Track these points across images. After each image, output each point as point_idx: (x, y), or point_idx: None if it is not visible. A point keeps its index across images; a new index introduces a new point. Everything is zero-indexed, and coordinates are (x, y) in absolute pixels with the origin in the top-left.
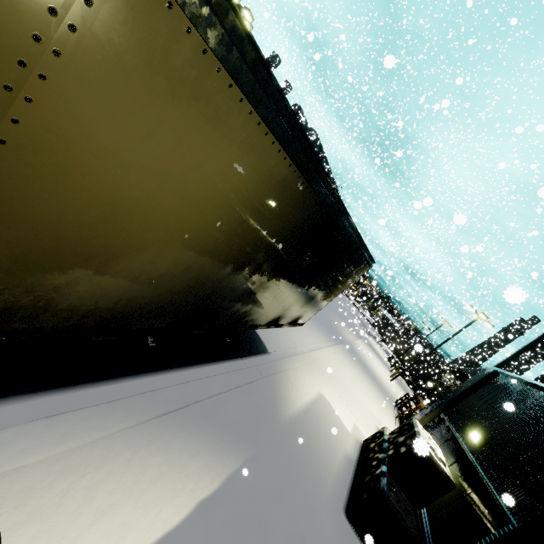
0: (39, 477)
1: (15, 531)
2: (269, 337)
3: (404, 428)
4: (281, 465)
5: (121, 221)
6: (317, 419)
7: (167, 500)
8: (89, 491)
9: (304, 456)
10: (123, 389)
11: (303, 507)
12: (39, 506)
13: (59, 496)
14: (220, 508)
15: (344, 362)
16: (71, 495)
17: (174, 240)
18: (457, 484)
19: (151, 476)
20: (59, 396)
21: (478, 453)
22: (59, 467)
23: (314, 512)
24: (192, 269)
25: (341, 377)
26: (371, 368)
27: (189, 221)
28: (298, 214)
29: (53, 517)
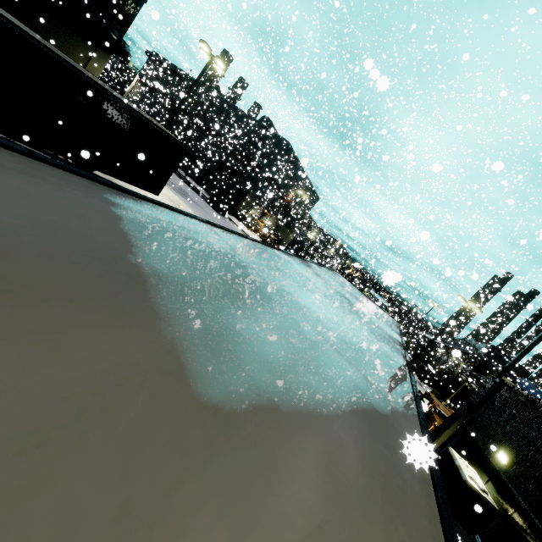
0: None
1: None
2: None
3: (444, 459)
4: None
5: None
6: None
7: None
8: None
9: None
10: None
11: None
12: None
13: None
14: None
15: None
16: None
17: None
18: (497, 504)
19: None
20: None
21: (509, 474)
22: None
23: None
24: None
25: None
26: None
27: None
28: None
29: None
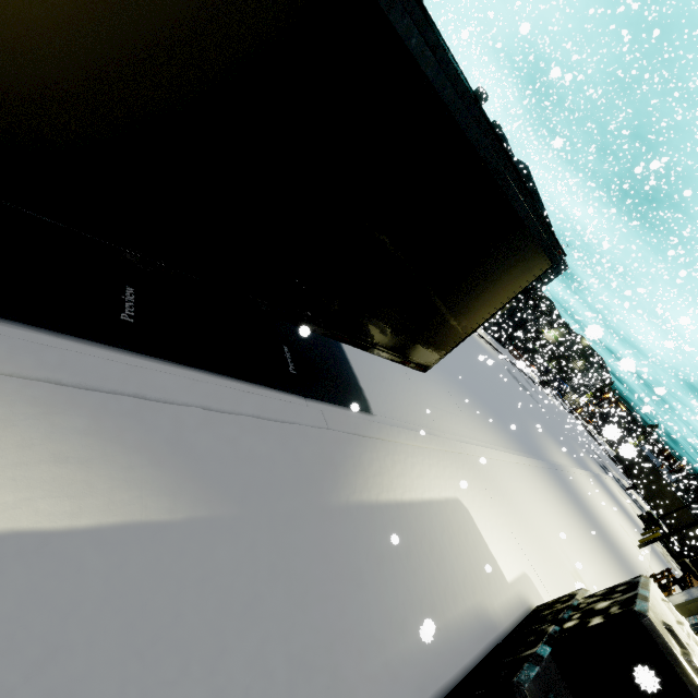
0: None
1: None
2: (384, 399)
3: (616, 589)
4: (292, 560)
5: None
6: (430, 530)
7: None
8: None
9: (365, 570)
10: (5, 334)
11: (307, 654)
12: None
13: None
14: (63, 564)
15: (535, 483)
16: None
17: None
18: None
19: None
20: None
21: None
22: None
23: (339, 676)
24: None
25: (518, 498)
26: (597, 514)
27: None
28: None
29: None
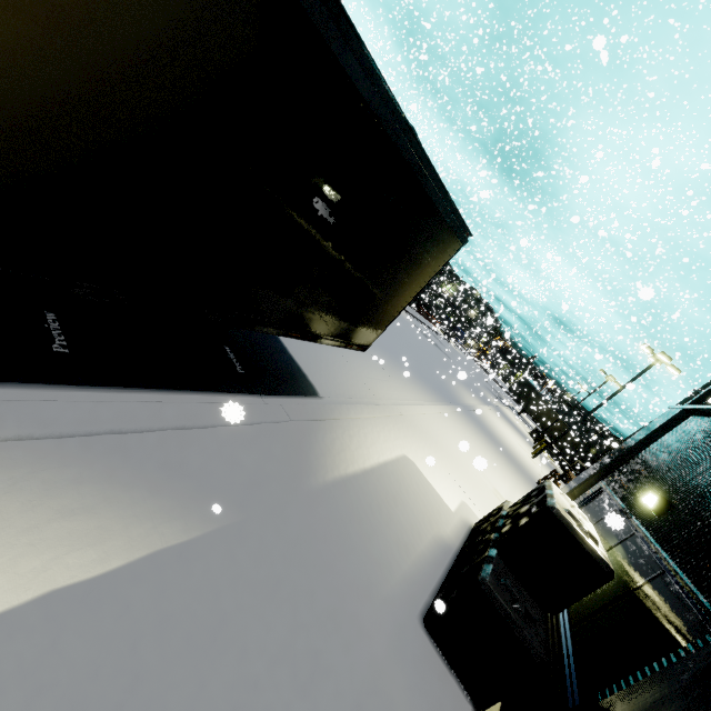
0: None
1: None
2: (326, 380)
3: (531, 495)
4: (297, 543)
5: None
6: (391, 488)
7: None
8: None
9: (353, 534)
10: None
11: (329, 611)
12: None
13: None
14: (111, 605)
15: (456, 426)
16: None
17: None
18: (621, 574)
19: None
20: None
21: (656, 524)
22: None
23: (355, 619)
24: None
25: (447, 443)
26: (502, 440)
27: None
28: None
29: None
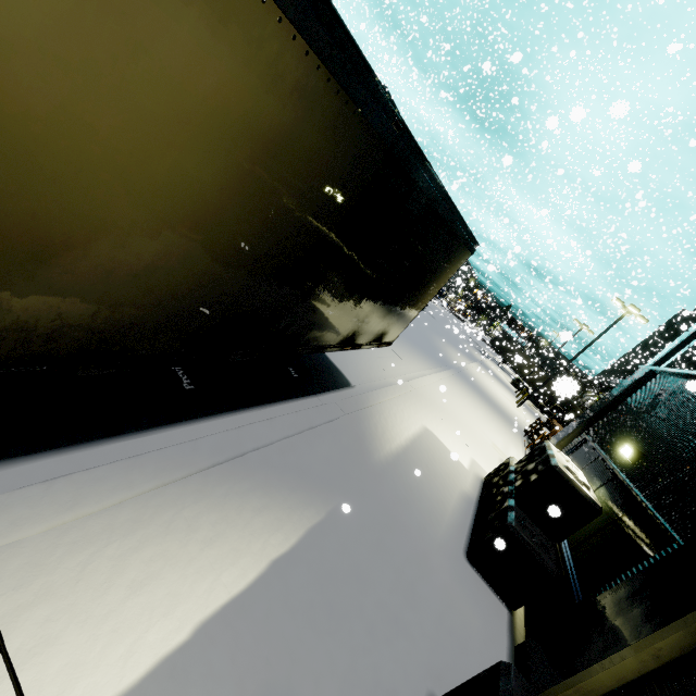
0: (44, 551)
1: (19, 615)
2: (352, 368)
3: (534, 454)
4: (379, 512)
5: (37, 165)
6: (422, 457)
7: (229, 562)
8: (118, 562)
9: (409, 499)
10: (154, 442)
11: (411, 556)
12: (49, 584)
13: (75, 571)
14: (301, 566)
15: (454, 390)
16: (93, 568)
17: (148, 205)
18: (605, 509)
19: (203, 538)
20: (64, 457)
21: (632, 470)
22: (71, 537)
23: (426, 559)
24: (197, 257)
25: (451, 408)
26: (491, 395)
27: (162, 167)
28: (344, 156)
29: (71, 595)
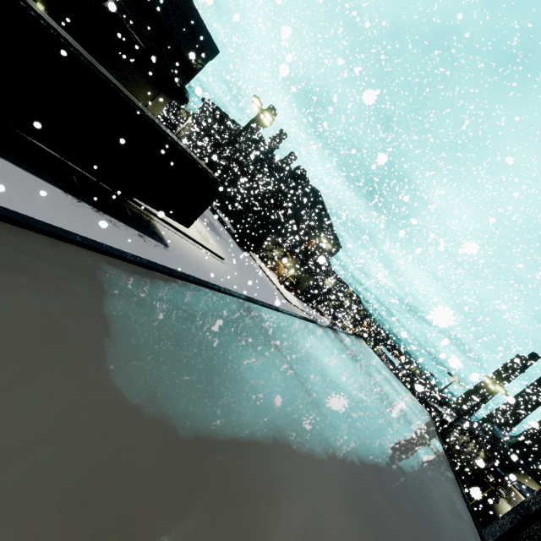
0: None
1: None
2: None
3: None
4: None
5: None
6: None
7: None
8: None
9: None
10: None
11: None
12: None
13: None
14: None
15: None
16: None
17: None
18: None
19: None
20: None
21: None
22: None
23: None
24: None
25: None
26: None
27: None
28: None
29: None
